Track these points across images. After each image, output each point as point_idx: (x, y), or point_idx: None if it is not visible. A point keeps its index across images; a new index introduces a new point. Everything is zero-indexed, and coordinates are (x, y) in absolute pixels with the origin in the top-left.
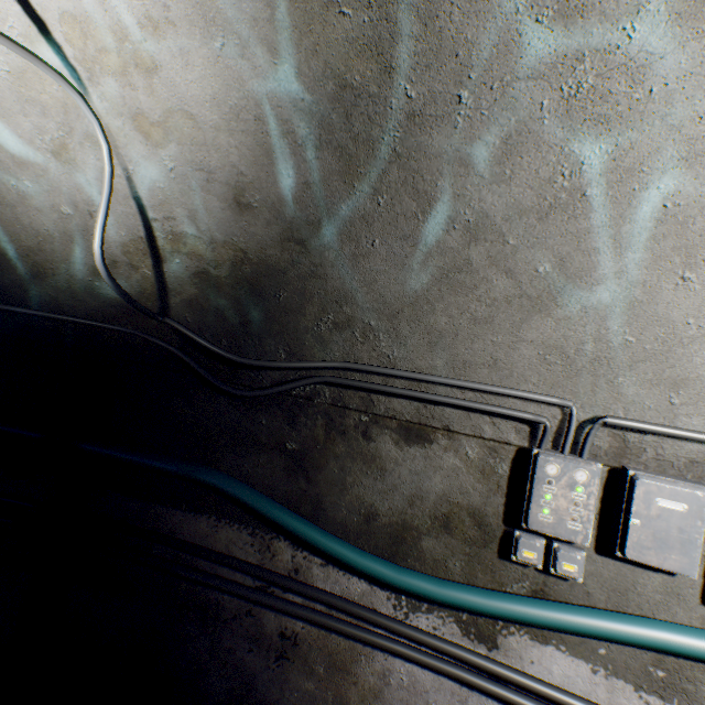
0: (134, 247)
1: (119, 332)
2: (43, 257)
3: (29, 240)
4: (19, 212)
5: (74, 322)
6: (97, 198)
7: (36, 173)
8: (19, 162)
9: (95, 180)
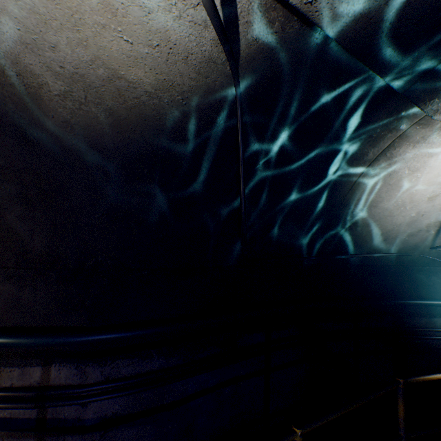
0: (432, 224)
1: (409, 255)
2: (391, 232)
3: (389, 227)
4: (393, 218)
5: (396, 255)
6: (430, 210)
7: (414, 204)
8: (411, 202)
9: (436, 204)
